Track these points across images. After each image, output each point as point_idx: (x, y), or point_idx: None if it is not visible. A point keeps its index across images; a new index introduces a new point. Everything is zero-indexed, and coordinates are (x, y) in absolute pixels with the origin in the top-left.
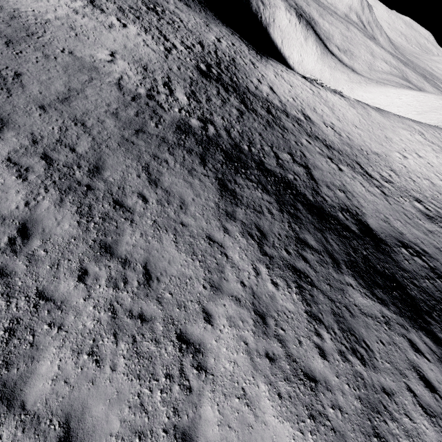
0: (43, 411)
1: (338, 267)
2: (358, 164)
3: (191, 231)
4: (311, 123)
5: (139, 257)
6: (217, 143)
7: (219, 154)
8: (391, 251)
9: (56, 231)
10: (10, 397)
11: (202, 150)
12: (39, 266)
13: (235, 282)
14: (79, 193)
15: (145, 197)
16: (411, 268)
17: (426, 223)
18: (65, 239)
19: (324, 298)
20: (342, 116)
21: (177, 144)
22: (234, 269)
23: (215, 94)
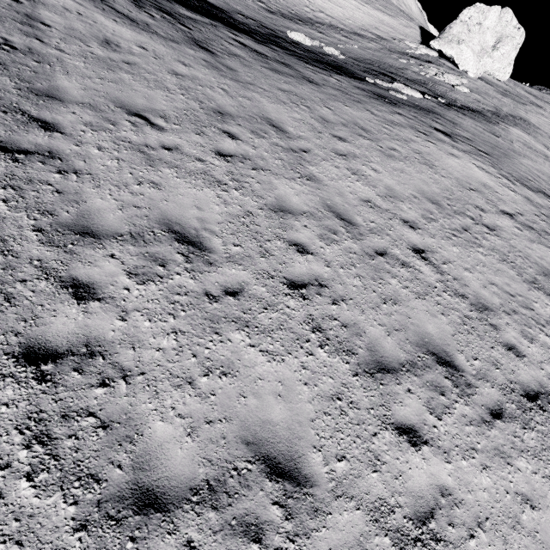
0: None
1: (167, 0)
2: None
3: None
4: None
5: None
6: None
7: None
8: (227, 13)
9: None
10: None
11: None
12: None
13: None
14: None
15: None
16: (244, 21)
17: (267, 14)
18: None
19: (153, 5)
20: None
21: None
22: None
23: None
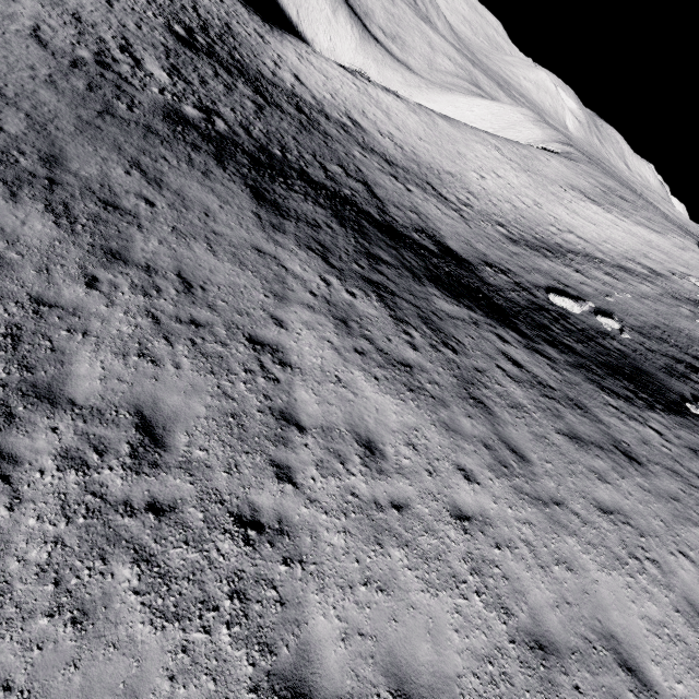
0: (102, 405)
1: (419, 281)
2: (429, 185)
3: (230, 241)
4: (363, 132)
5: (166, 265)
6: (234, 143)
7: (242, 157)
8: (475, 269)
9: (25, 232)
10: (50, 396)
11: (214, 150)
12: (18, 271)
13: (302, 292)
14: (38, 187)
15: (148, 200)
16: (496, 283)
17: (510, 246)
18: (45, 241)
19: (409, 305)
20: (401, 124)
21: (174, 138)
22: (298, 280)
23: (211, 75)
